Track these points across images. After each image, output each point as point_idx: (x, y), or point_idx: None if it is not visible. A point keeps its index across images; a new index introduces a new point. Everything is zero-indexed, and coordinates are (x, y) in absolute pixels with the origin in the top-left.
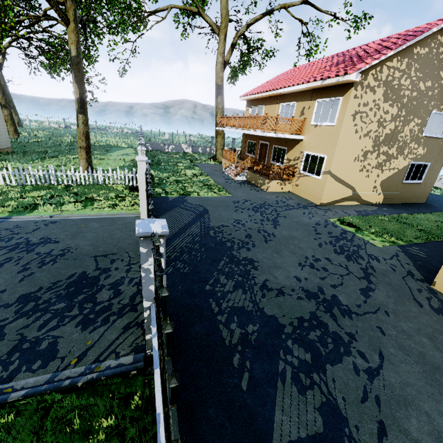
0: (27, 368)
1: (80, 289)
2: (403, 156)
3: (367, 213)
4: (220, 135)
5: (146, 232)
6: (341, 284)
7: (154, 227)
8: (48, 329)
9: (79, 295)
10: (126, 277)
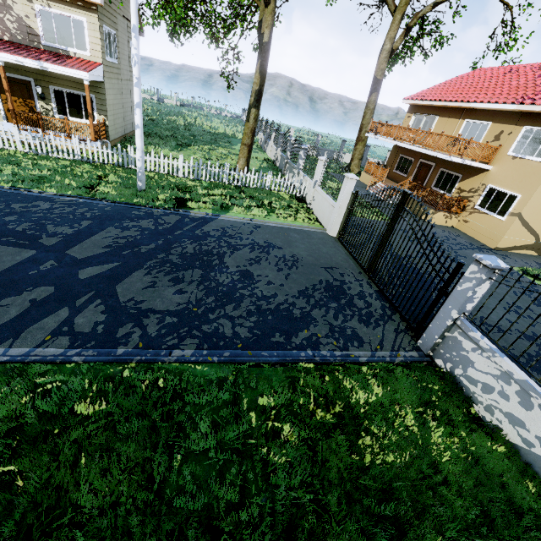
0: (351, 344)
1: (337, 295)
2: None
3: None
4: (362, 142)
5: (497, 266)
6: None
7: (500, 263)
8: (341, 321)
9: (340, 299)
10: (364, 292)
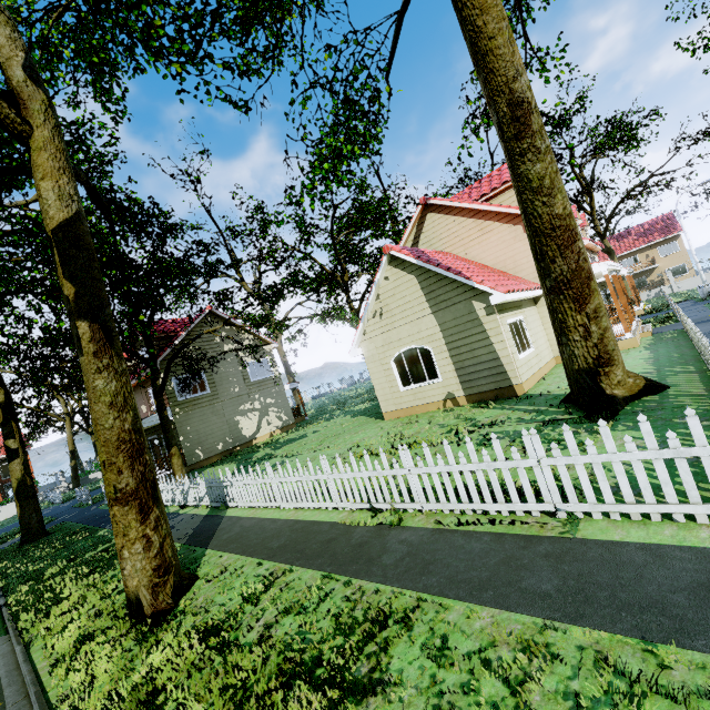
0: None
1: None
2: None
3: None
4: None
5: None
6: None
7: None
8: None
9: None
10: None
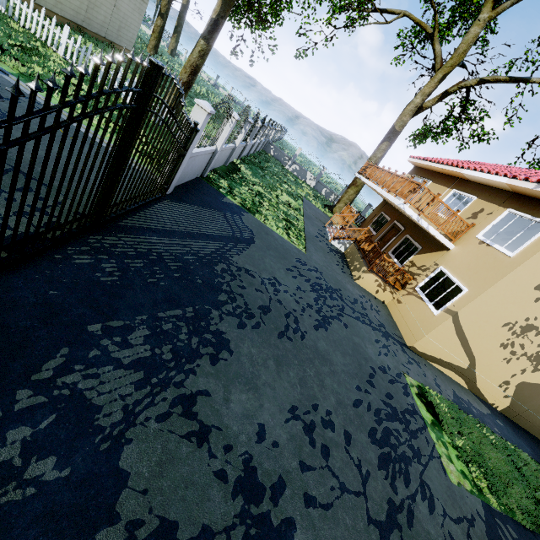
0: None
1: None
2: None
3: (469, 409)
4: (356, 187)
5: None
6: (326, 507)
7: None
8: None
9: None
10: None
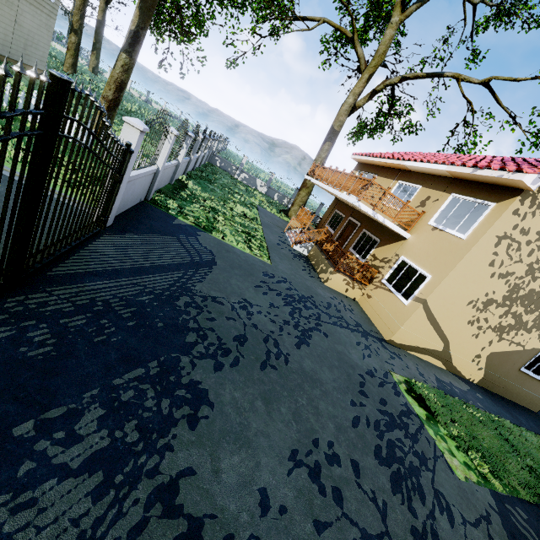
0: None
1: None
2: (539, 334)
3: (452, 391)
4: (306, 188)
5: None
6: None
7: None
8: None
9: None
10: None
